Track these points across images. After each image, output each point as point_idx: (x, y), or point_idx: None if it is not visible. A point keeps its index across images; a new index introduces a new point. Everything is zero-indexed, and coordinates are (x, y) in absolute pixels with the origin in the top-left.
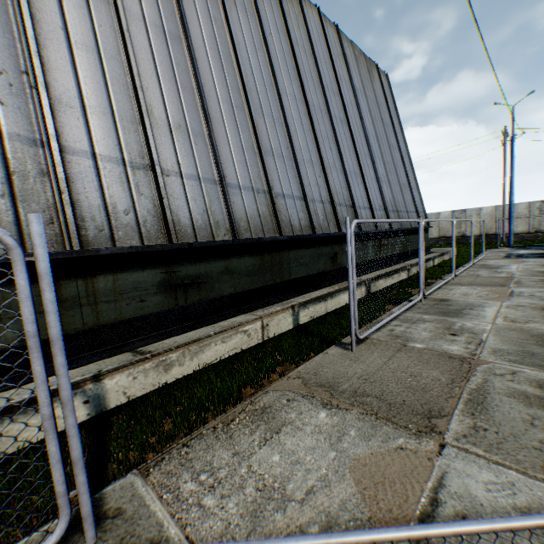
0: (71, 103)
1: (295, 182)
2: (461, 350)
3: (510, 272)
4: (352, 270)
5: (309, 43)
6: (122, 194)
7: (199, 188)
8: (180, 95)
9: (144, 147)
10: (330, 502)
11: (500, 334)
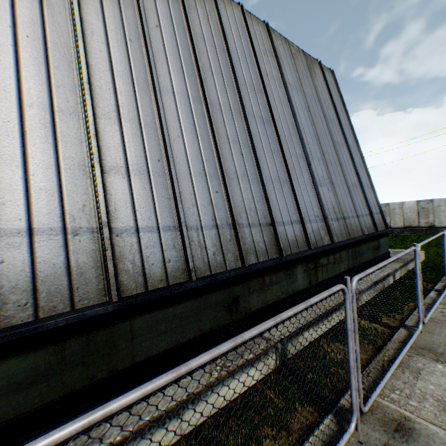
0: None
1: (166, 205)
2: None
3: None
4: None
5: (223, 38)
6: None
7: None
8: None
9: None
10: None
11: None
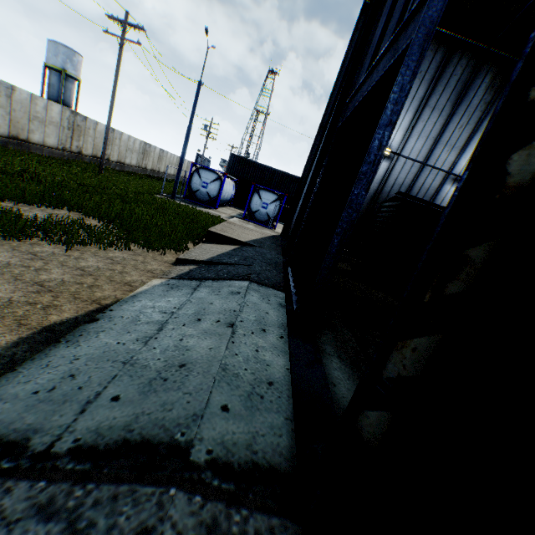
0: None
1: None
2: None
3: None
4: None
5: None
6: None
7: None
8: None
9: None
10: None
11: None
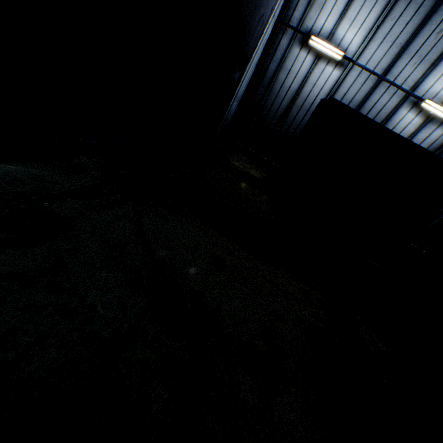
0: None
1: None
2: None
3: None
4: None
5: None
6: None
7: None
8: None
9: None
10: None
11: None
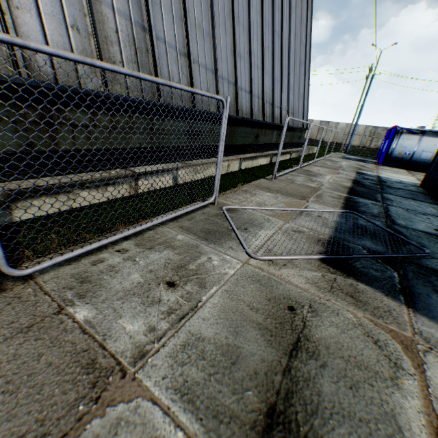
0: (156, 1)
1: (247, 80)
2: (315, 186)
3: (341, 165)
4: (281, 142)
5: None
6: (176, 72)
7: (205, 75)
8: (201, 1)
9: (184, 40)
10: (279, 206)
11: (330, 184)
